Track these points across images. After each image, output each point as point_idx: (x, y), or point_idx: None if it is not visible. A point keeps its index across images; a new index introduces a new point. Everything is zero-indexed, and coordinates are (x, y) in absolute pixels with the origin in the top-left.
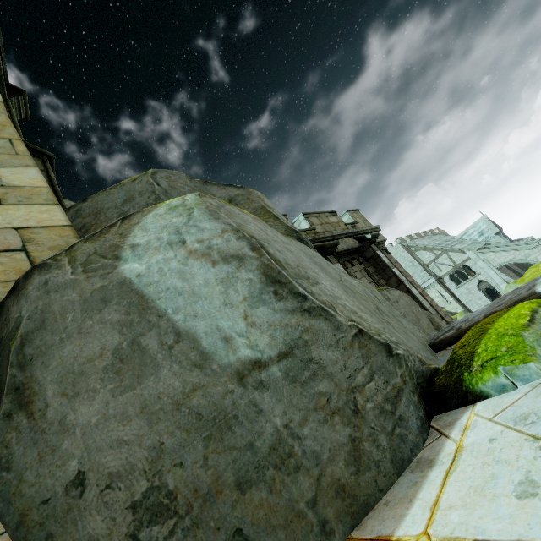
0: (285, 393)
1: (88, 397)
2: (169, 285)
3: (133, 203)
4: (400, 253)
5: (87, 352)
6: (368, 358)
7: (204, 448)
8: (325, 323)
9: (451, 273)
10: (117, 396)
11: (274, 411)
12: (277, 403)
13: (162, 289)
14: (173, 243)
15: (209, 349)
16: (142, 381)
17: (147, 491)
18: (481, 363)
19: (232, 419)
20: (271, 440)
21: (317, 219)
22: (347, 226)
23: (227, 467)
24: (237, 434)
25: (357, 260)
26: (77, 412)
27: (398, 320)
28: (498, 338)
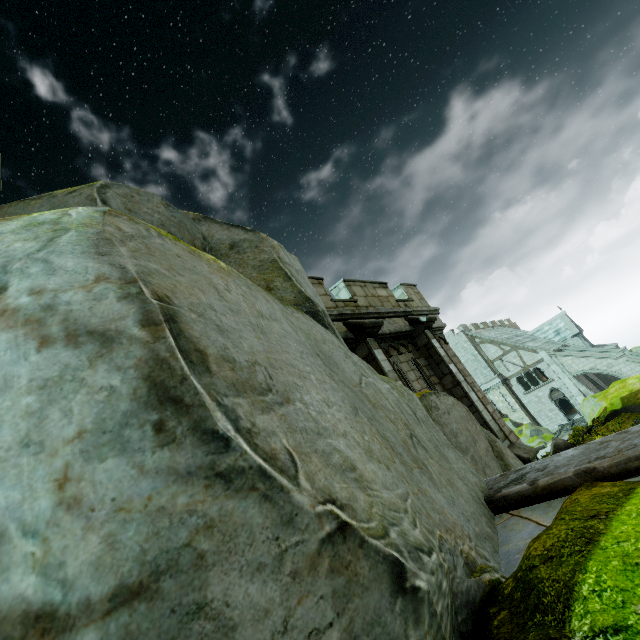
0: None
1: None
2: None
3: None
4: (462, 343)
5: None
6: (348, 600)
7: None
8: (259, 508)
9: (520, 375)
10: None
11: None
12: None
13: None
14: None
15: None
16: None
17: None
18: (590, 632)
19: None
20: None
21: (361, 289)
22: (399, 303)
23: None
24: None
25: (406, 348)
26: None
27: (442, 455)
28: (625, 572)
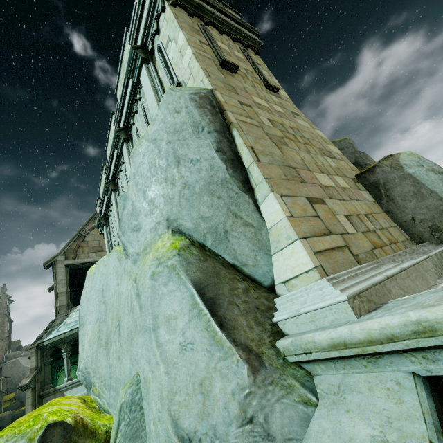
0: None
1: (409, 201)
2: (423, 177)
3: (344, 151)
4: None
5: (404, 190)
6: None
7: None
8: None
9: None
10: (417, 203)
11: None
12: None
13: (422, 178)
14: (419, 166)
15: (441, 196)
16: (424, 200)
17: (432, 225)
18: None
19: None
20: None
21: None
22: None
23: None
24: None
25: None
26: (407, 204)
27: None
28: None
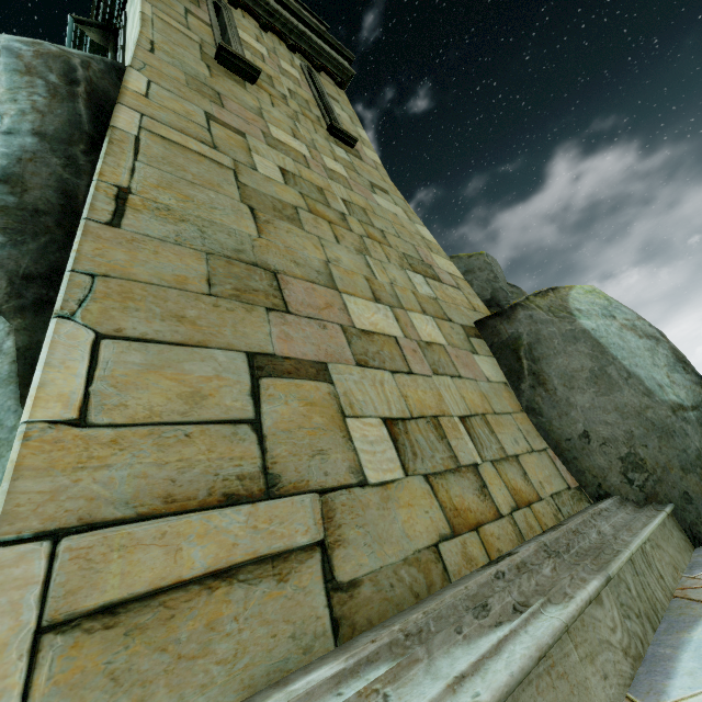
0: (698, 430)
1: (580, 392)
2: (614, 341)
3: (474, 275)
4: None
5: (572, 365)
6: None
7: (658, 442)
8: None
9: None
10: (598, 397)
11: (694, 438)
12: (695, 434)
13: (610, 343)
14: (606, 316)
15: (650, 388)
16: (612, 393)
17: (627, 454)
18: None
19: (673, 432)
20: (696, 453)
21: None
22: None
23: (674, 457)
24: (676, 442)
25: None
26: (575, 398)
27: None
28: None
